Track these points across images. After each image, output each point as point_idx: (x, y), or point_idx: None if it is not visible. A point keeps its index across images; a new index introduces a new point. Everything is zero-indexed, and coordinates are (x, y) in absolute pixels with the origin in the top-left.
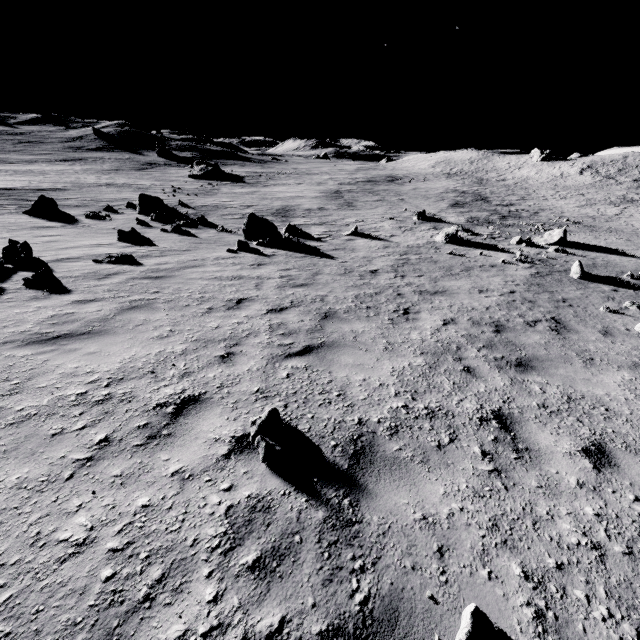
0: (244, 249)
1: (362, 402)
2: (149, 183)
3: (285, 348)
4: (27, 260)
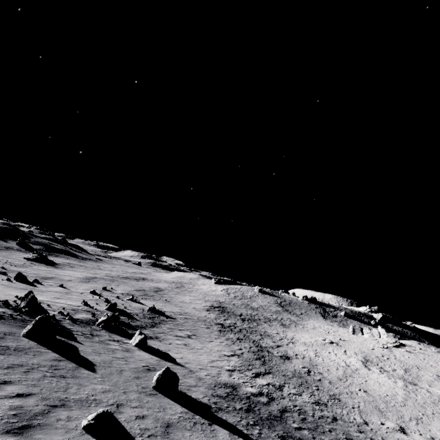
0: (8, 280)
1: None
2: None
3: None
4: None
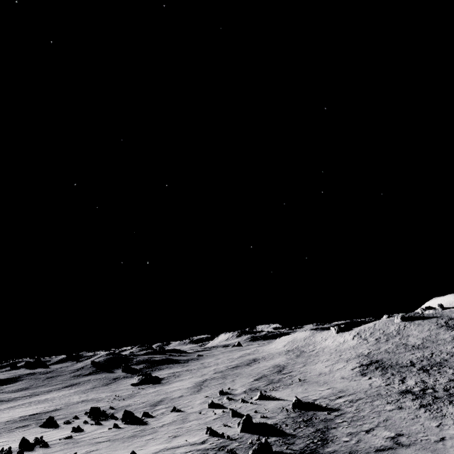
0: (115, 427)
1: (95, 453)
2: (105, 395)
3: (92, 449)
4: (41, 441)
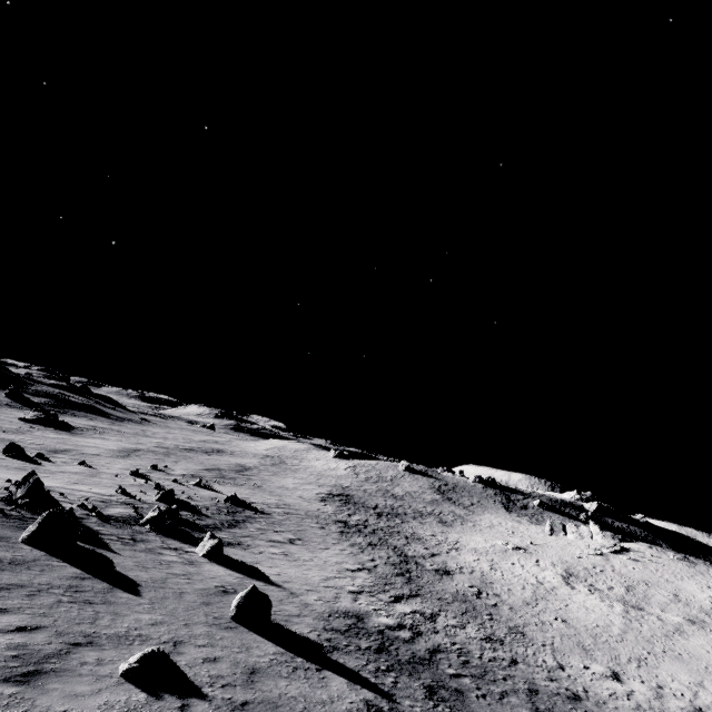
0: None
1: None
2: None
3: None
4: None
